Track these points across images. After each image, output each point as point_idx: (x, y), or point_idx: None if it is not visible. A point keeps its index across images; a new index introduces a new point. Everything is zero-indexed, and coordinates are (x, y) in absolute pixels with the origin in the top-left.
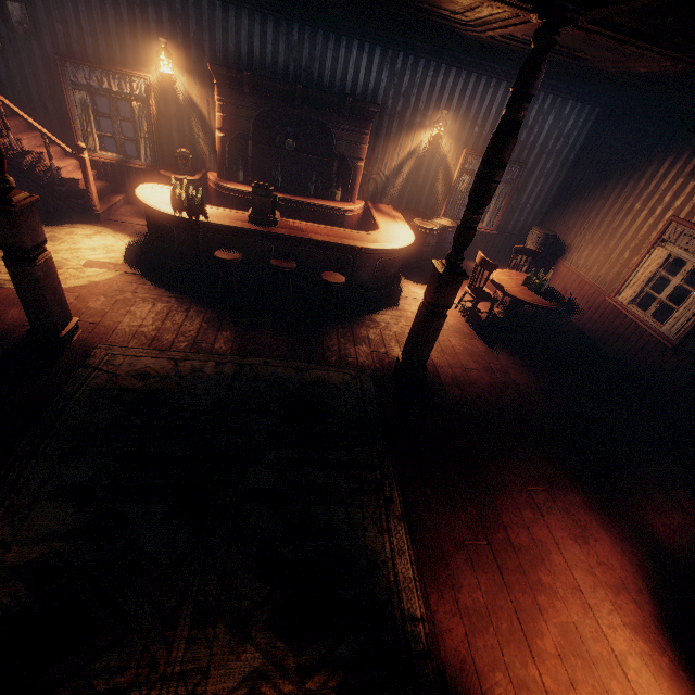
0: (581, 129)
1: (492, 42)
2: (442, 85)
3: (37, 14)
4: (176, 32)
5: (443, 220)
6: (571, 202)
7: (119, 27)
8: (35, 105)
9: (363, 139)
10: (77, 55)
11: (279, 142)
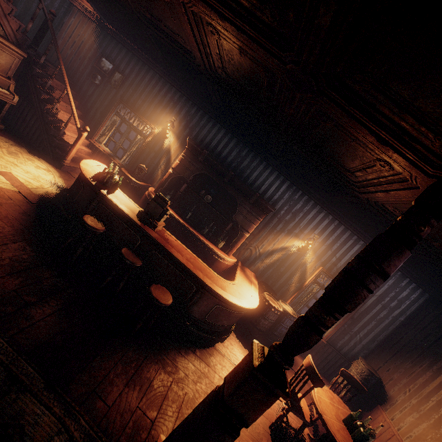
0: (412, 302)
1: (368, 202)
2: (320, 220)
3: (126, 82)
4: (184, 120)
5: (287, 307)
6: (398, 355)
7: (158, 105)
8: (91, 111)
9: (255, 221)
10: (129, 104)
11: (203, 194)
